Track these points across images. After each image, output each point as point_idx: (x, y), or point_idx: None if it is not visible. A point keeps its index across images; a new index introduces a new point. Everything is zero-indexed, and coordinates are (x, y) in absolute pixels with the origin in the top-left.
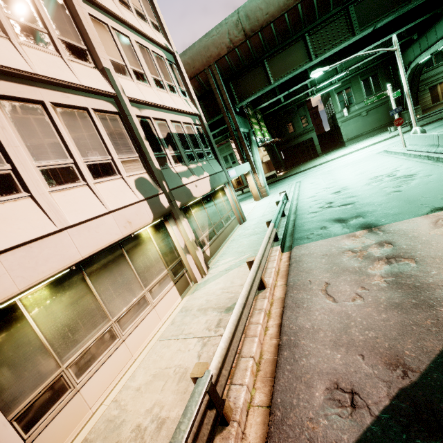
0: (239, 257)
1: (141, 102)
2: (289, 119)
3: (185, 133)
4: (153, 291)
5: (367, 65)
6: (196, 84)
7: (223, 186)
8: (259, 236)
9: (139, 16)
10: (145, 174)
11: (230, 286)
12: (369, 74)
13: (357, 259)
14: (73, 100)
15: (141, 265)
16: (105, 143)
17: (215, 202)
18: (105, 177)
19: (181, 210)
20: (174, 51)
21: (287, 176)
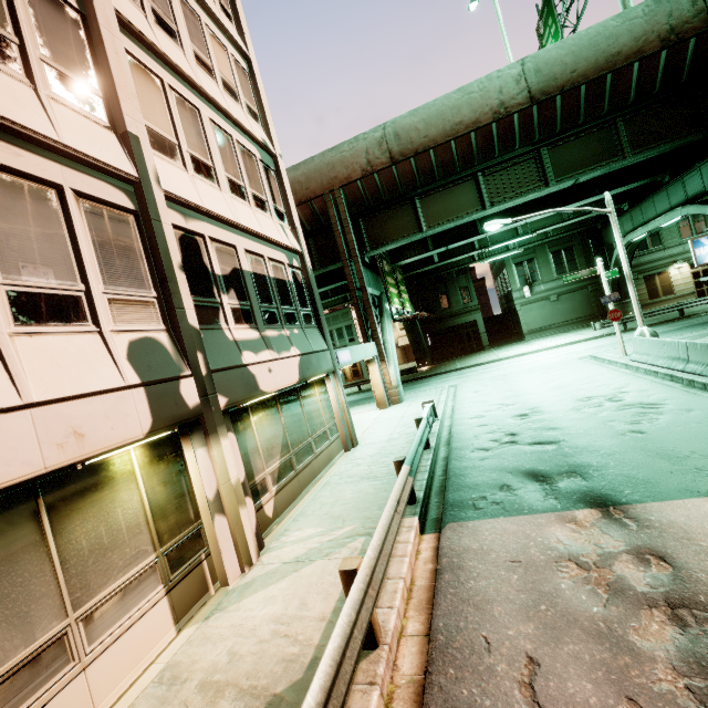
0: (330, 531)
1: (192, 207)
2: (444, 288)
3: (269, 276)
4: (97, 616)
5: (559, 233)
6: (308, 213)
7: (324, 376)
8: (377, 484)
9: (227, 90)
10: (162, 333)
11: (297, 615)
12: (561, 245)
13: (595, 592)
14: (29, 162)
15: (83, 544)
16: (81, 258)
17: (304, 404)
18: (52, 325)
19: (225, 415)
20: (276, 153)
21: (434, 374)
